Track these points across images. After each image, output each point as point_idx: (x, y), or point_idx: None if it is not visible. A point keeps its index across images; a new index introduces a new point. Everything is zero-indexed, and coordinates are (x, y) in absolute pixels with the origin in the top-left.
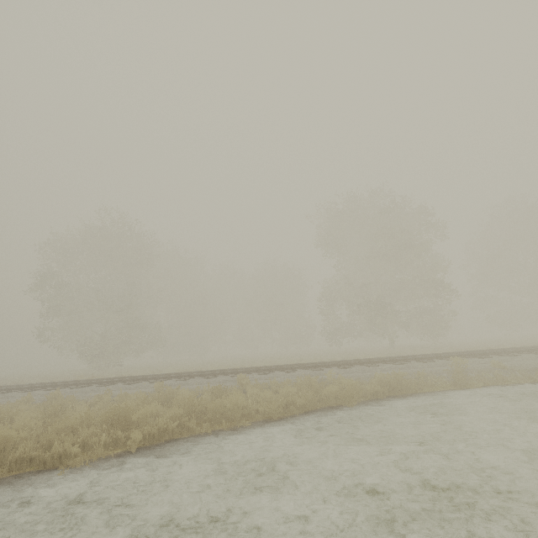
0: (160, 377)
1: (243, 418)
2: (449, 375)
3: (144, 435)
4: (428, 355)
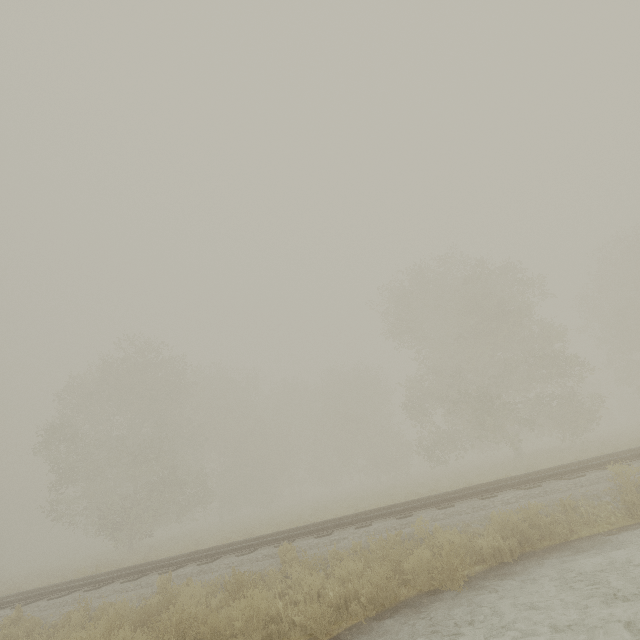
0: (176, 562)
1: None
2: (615, 498)
3: None
4: (571, 464)
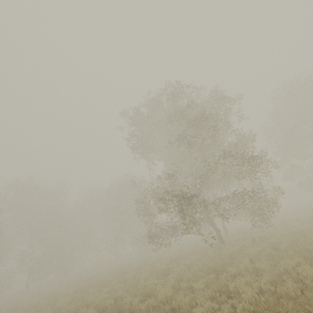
0: None
1: None
2: None
3: None
4: None
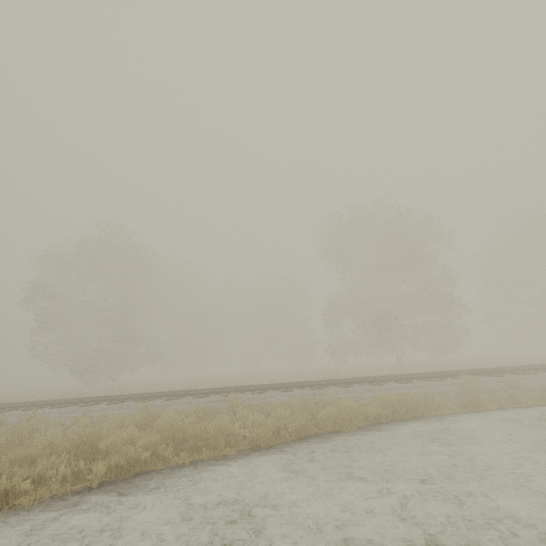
0: (148, 397)
1: (228, 445)
2: (459, 396)
3: (110, 467)
4: (436, 372)
